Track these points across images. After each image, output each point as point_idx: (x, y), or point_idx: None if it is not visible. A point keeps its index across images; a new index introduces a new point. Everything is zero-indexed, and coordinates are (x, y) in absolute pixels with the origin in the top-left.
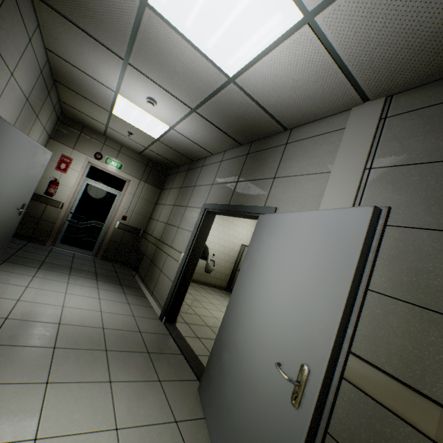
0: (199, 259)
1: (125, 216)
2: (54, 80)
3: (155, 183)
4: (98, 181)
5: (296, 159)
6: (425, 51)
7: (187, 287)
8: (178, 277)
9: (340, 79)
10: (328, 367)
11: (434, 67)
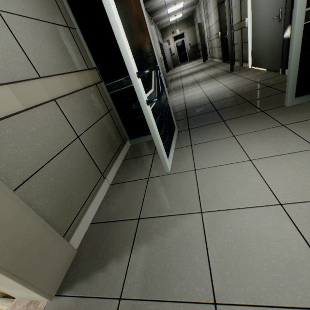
0: None
1: (189, 44)
2: (158, 27)
3: (191, 25)
4: (177, 40)
5: (201, 8)
6: None
7: None
8: None
9: None
10: (200, 42)
11: None
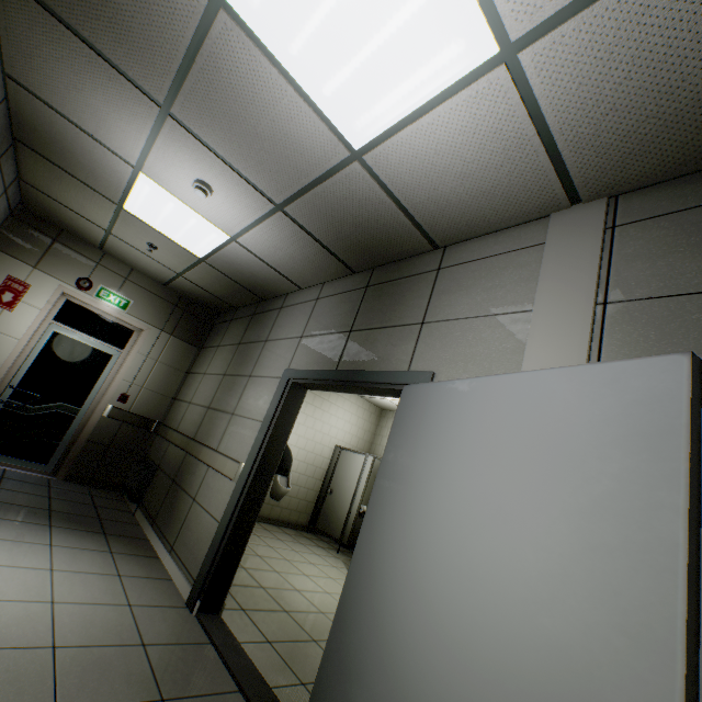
0: (274, 473)
1: (126, 394)
2: (13, 139)
3: (189, 337)
4: (78, 328)
5: (461, 292)
6: (682, 124)
7: (248, 532)
8: (231, 513)
9: (540, 163)
10: None
11: (690, 151)
